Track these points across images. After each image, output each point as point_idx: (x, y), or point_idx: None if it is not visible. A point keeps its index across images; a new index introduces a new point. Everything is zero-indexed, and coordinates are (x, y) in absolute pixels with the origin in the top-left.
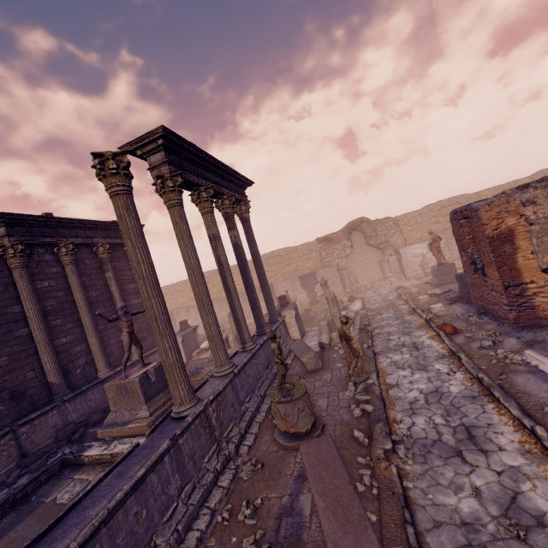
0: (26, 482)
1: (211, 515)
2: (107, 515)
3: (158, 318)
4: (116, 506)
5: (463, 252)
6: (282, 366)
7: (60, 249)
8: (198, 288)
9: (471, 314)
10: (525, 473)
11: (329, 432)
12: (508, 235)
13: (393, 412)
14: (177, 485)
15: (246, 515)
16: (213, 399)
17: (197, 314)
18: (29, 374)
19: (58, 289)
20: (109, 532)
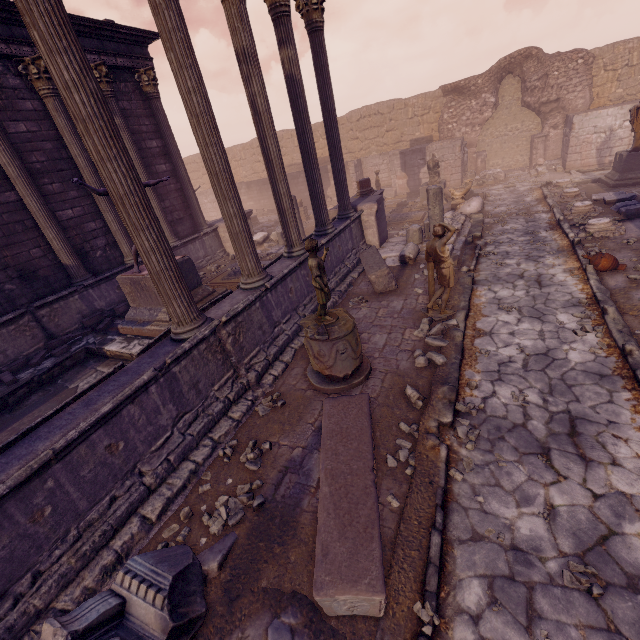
0: (49, 366)
1: (213, 448)
2: (53, 455)
3: (125, 200)
4: (73, 442)
5: None
6: (321, 294)
7: (27, 68)
8: (208, 152)
9: None
10: (639, 508)
11: (375, 381)
12: None
13: (471, 371)
14: (172, 415)
15: (248, 459)
16: (228, 320)
17: (260, 194)
18: (34, 252)
19: (43, 138)
20: (67, 466)
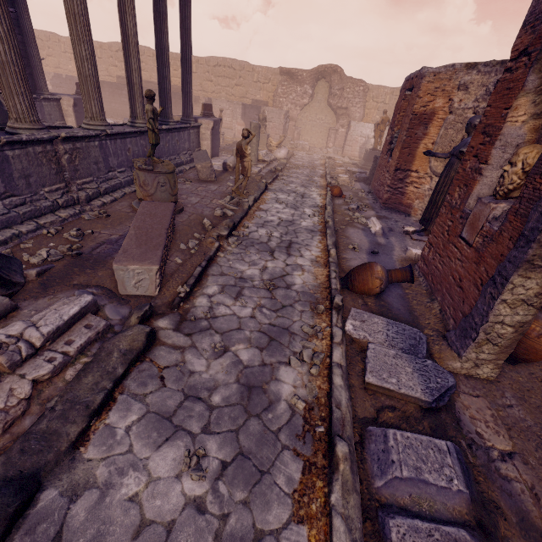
0: None
1: (38, 228)
2: None
3: None
4: None
5: (391, 130)
6: (152, 135)
7: None
8: None
9: (362, 191)
10: (304, 268)
11: (184, 215)
12: (428, 117)
13: (248, 222)
14: None
15: (71, 235)
16: (67, 139)
17: (112, 97)
18: None
19: None
20: None
